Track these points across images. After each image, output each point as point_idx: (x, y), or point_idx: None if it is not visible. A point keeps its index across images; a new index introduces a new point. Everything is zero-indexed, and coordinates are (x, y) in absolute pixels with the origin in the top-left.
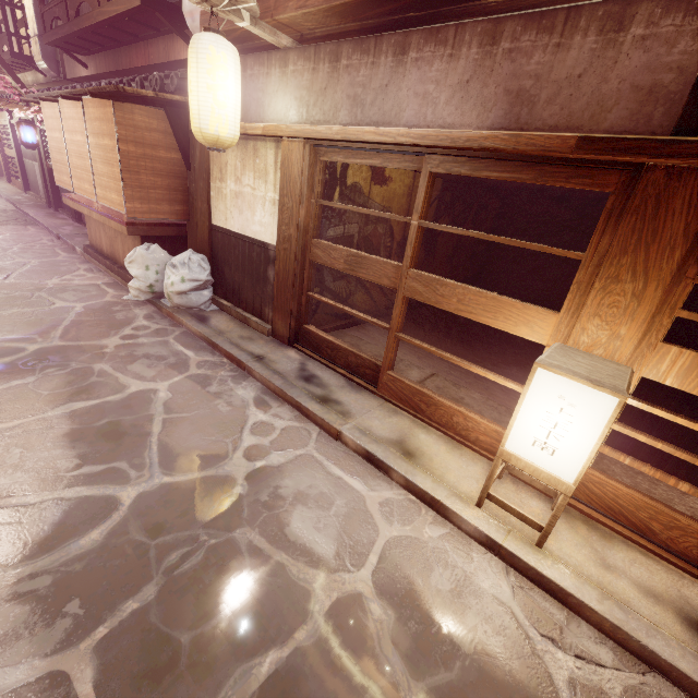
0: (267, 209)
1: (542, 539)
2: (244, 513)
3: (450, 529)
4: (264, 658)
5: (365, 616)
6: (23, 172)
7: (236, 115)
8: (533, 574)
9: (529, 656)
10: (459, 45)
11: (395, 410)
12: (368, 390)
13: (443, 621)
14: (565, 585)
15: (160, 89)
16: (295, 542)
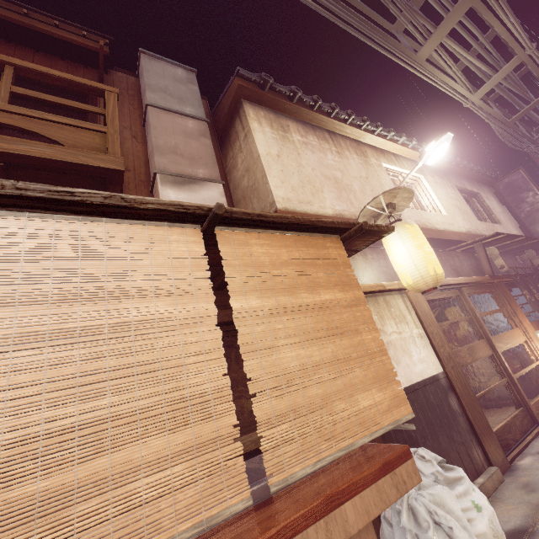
0: (419, 344)
1: None
2: None
3: None
4: None
5: None
6: None
7: None
8: None
9: None
10: None
11: None
12: None
13: None
14: None
15: None
16: None
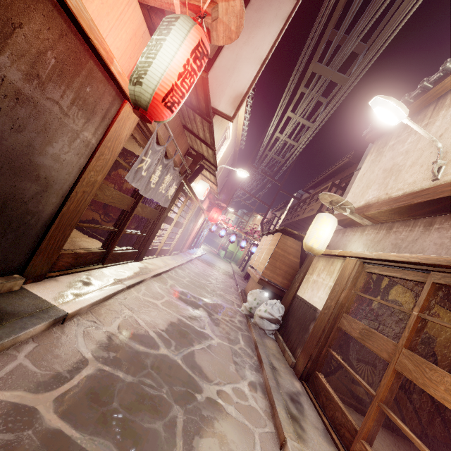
0: (325, 290)
1: None
2: (189, 405)
3: None
4: None
5: None
6: (245, 265)
7: (325, 242)
8: None
9: None
10: None
11: None
12: (338, 450)
13: None
14: None
15: None
16: (193, 446)
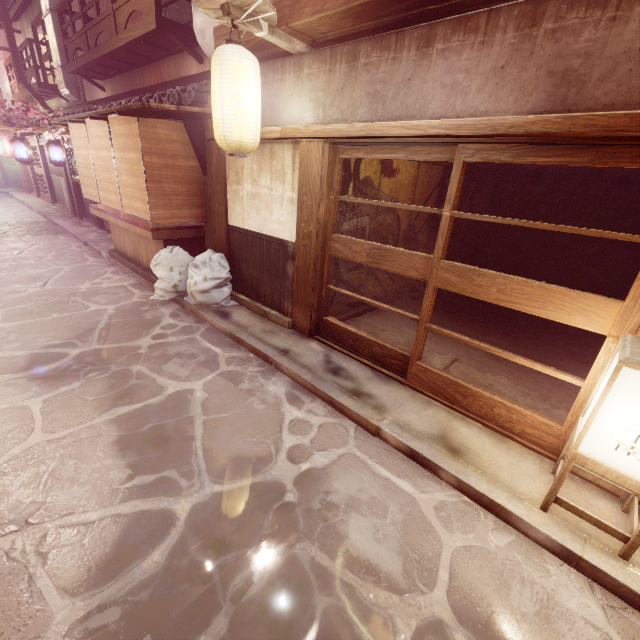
0: (285, 208)
1: (628, 551)
2: (300, 524)
3: (516, 536)
4: None
5: None
6: (51, 187)
7: (257, 120)
8: (625, 592)
9: None
10: (492, 31)
11: (428, 401)
12: (396, 381)
13: None
14: None
15: (178, 103)
16: (358, 558)
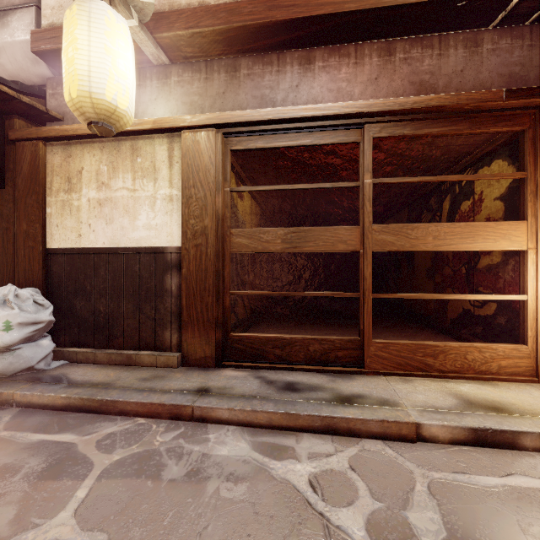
0: (160, 208)
1: None
2: None
3: None
4: None
5: None
6: None
7: (132, 94)
8: None
9: None
10: (361, 56)
11: (404, 379)
12: (355, 374)
13: None
14: None
15: None
16: None
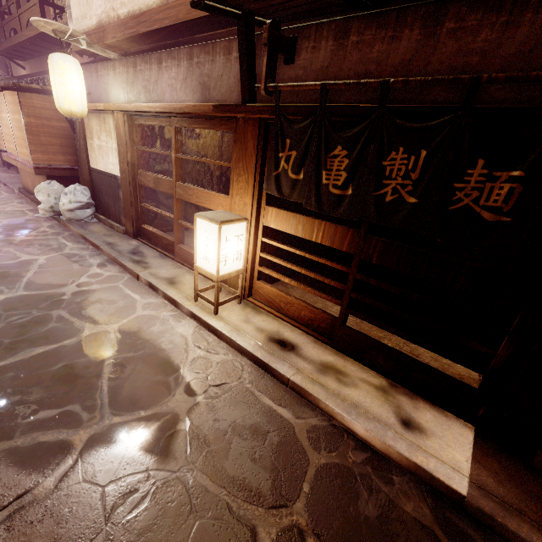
0: (114, 155)
1: (215, 309)
2: (63, 305)
3: (179, 313)
4: (44, 347)
5: (105, 338)
6: None
7: (82, 98)
8: (207, 325)
9: (182, 350)
10: (180, 59)
11: (180, 266)
12: (170, 258)
13: (146, 340)
14: (216, 326)
15: None
16: (85, 315)
